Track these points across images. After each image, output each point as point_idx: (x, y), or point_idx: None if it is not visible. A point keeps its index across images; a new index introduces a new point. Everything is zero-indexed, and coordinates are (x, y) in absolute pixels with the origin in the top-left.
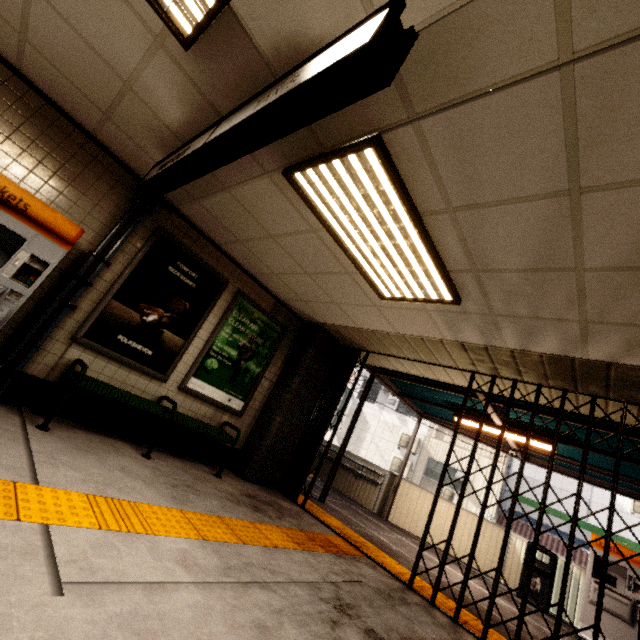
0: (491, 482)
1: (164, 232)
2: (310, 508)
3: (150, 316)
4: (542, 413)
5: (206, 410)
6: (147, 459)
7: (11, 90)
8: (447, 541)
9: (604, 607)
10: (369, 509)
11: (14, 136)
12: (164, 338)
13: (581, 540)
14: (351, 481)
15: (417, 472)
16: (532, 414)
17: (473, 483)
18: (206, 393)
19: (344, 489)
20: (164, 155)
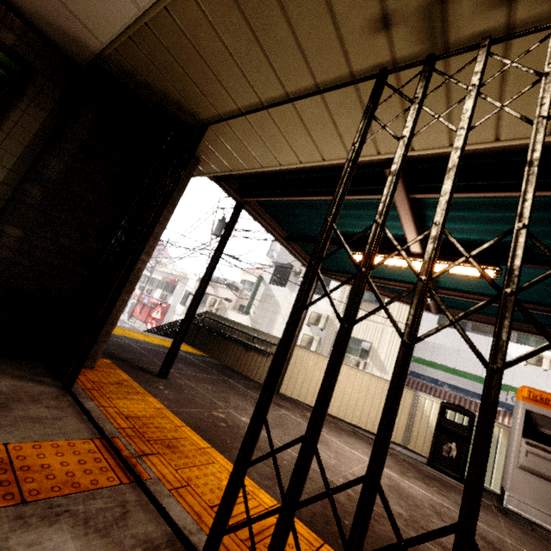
0: (431, 271)
1: None
2: (103, 387)
3: None
4: (502, 190)
5: None
6: None
7: None
8: (305, 441)
9: (539, 473)
10: (259, 382)
11: None
12: None
13: (476, 393)
14: (241, 354)
15: (325, 346)
16: (547, 80)
17: (378, 351)
18: None
19: (233, 363)
20: None
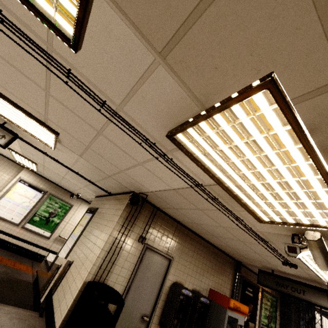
0: None
1: (243, 277)
2: None
3: (245, 318)
4: None
5: None
6: None
7: (210, 251)
8: None
9: None
10: None
11: (212, 266)
12: (249, 326)
13: None
14: None
15: None
16: None
17: None
18: None
19: None
20: (262, 266)
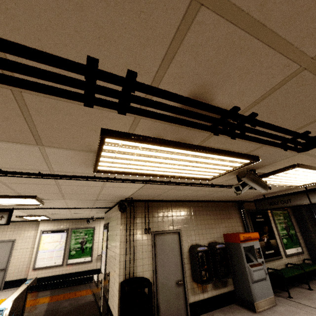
0: None
1: (248, 211)
2: None
3: (264, 239)
4: None
5: (295, 258)
6: (312, 290)
7: (209, 206)
8: None
9: None
10: None
11: (217, 217)
12: (271, 243)
13: None
14: None
15: None
16: None
17: None
18: (291, 252)
19: None
20: (255, 196)
